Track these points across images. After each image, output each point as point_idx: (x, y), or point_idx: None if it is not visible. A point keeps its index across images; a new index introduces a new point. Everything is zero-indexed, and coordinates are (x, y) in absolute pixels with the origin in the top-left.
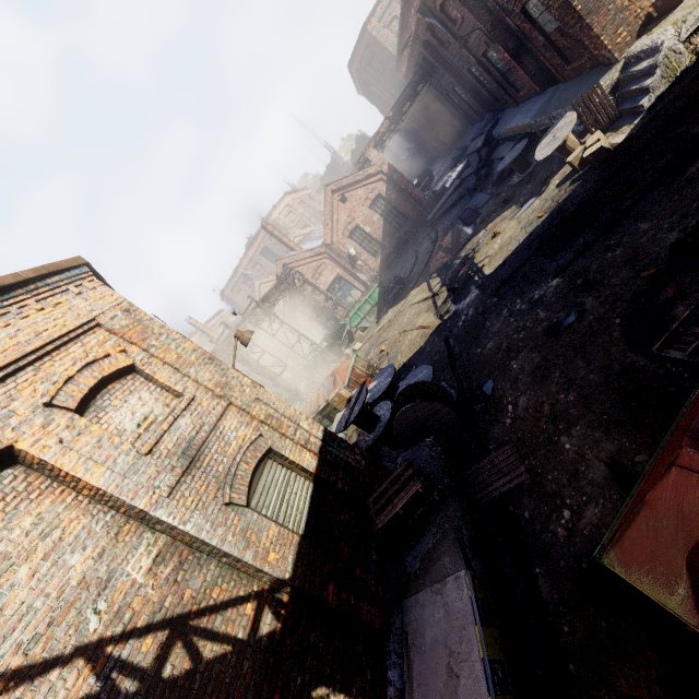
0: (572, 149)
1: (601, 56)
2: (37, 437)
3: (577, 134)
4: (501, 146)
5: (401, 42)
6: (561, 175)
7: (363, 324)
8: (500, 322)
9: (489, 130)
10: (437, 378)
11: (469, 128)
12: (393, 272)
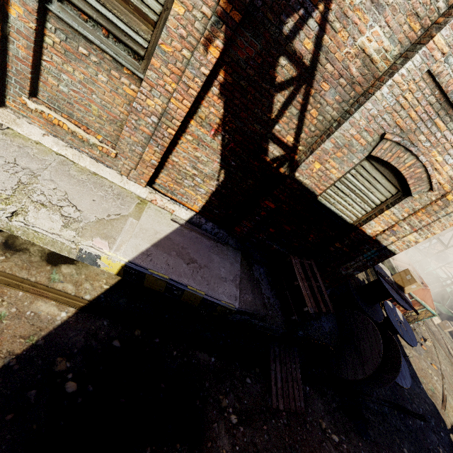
0: None
1: None
2: None
3: None
4: None
5: None
6: None
7: None
8: None
9: None
10: None
11: None
12: None
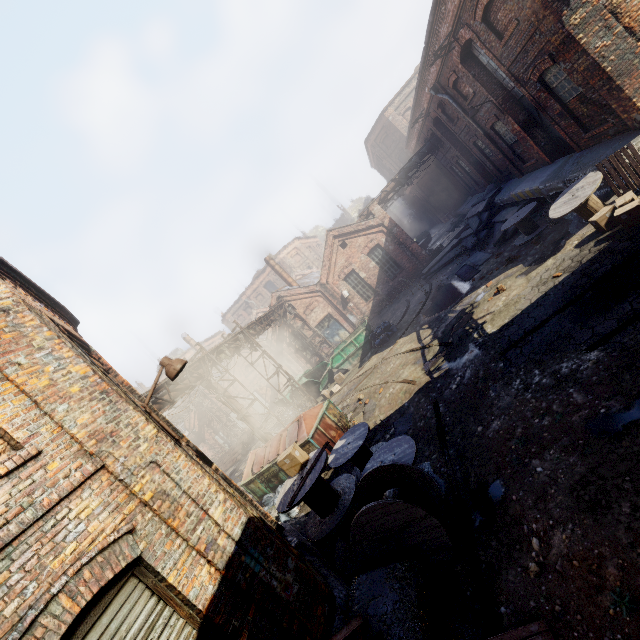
0: (595, 209)
1: (630, 119)
2: None
3: (598, 197)
4: (504, 211)
5: (413, 119)
6: (581, 236)
7: (345, 366)
8: (511, 396)
9: (491, 197)
10: (420, 452)
11: (468, 198)
12: (383, 318)
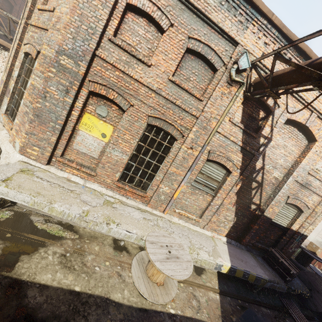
0: None
1: None
2: (318, 146)
3: None
4: None
5: None
6: None
7: None
8: None
9: None
10: None
11: None
12: None
